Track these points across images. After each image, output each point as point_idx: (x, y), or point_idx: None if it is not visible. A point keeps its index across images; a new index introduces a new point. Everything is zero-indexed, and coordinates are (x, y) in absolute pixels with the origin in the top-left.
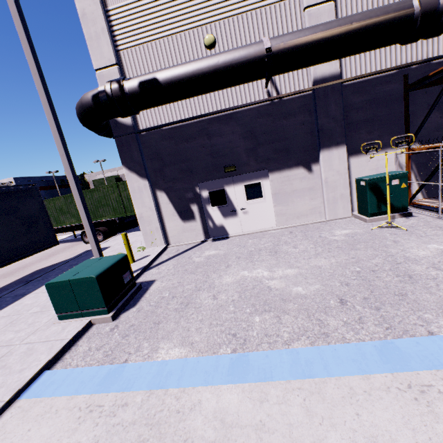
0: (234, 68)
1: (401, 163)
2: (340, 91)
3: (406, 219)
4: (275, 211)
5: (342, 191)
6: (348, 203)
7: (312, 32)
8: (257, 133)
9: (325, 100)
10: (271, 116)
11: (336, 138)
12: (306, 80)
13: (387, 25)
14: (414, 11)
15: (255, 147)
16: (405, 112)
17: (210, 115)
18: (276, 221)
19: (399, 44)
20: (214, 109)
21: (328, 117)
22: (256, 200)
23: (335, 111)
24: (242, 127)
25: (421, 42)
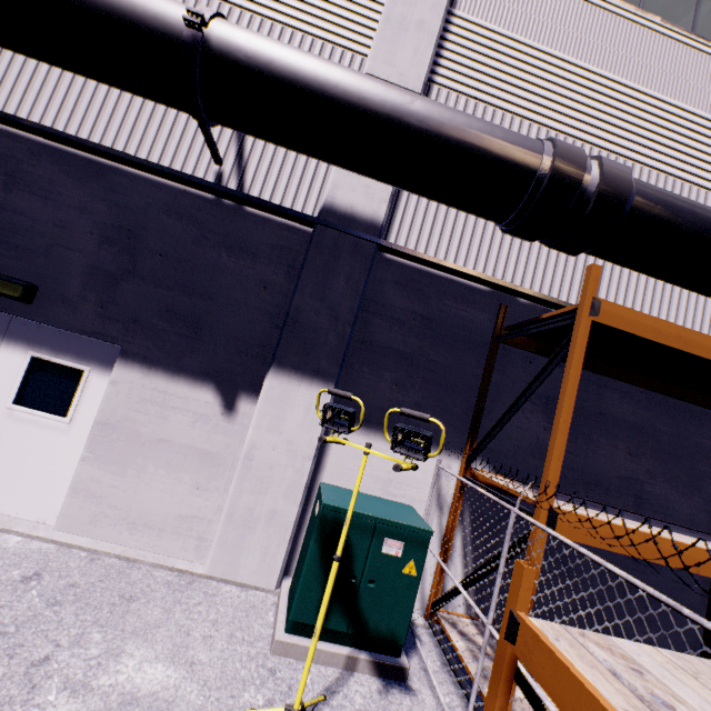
0: (90, 10)
1: (445, 493)
2: (368, 260)
3: (377, 698)
4: (78, 476)
5: (279, 502)
6: (282, 544)
7: (324, 64)
8: (145, 246)
9: (331, 261)
10: (200, 228)
11: (321, 358)
12: (314, 203)
13: (482, 154)
14: (540, 160)
15: (120, 273)
16: (484, 380)
17: (41, 132)
18: (63, 508)
19: (503, 229)
20: (69, 131)
21: (322, 299)
22: (43, 416)
23: (342, 296)
24: (115, 211)
25: (545, 265)
